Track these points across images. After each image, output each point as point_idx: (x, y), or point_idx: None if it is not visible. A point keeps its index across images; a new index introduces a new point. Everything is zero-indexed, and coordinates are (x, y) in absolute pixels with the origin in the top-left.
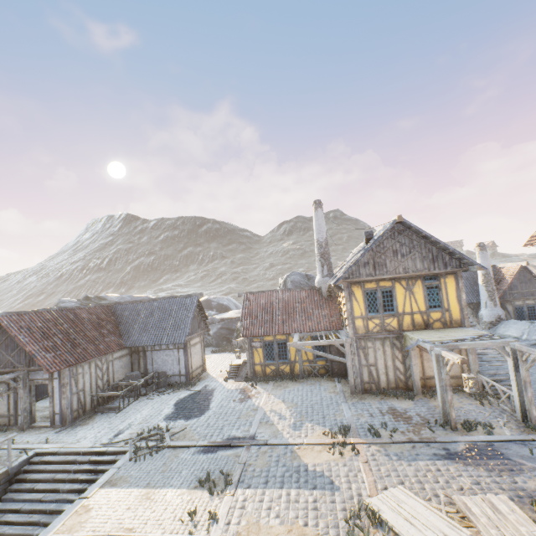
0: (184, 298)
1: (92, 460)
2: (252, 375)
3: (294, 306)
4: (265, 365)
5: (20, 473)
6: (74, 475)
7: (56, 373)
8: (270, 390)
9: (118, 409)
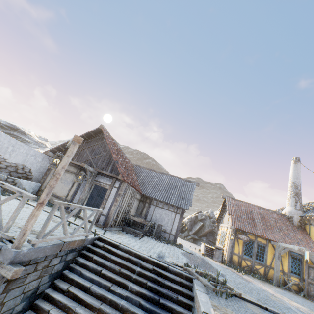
0: (185, 181)
1: (156, 270)
2: (229, 261)
3: (269, 222)
4: (242, 258)
5: (84, 249)
6: (140, 277)
7: (117, 184)
8: (261, 283)
9: (141, 235)
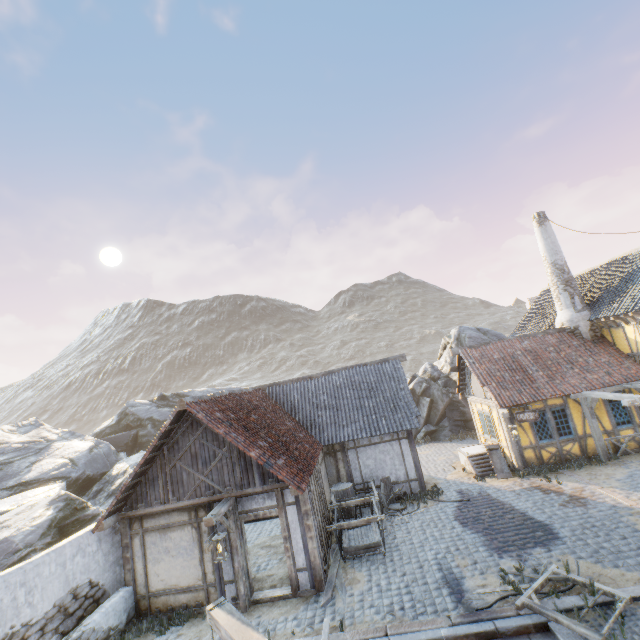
0: (378, 365)
1: None
2: (524, 466)
3: (548, 357)
4: (540, 448)
5: None
6: None
7: (289, 495)
8: (593, 482)
9: (381, 546)
